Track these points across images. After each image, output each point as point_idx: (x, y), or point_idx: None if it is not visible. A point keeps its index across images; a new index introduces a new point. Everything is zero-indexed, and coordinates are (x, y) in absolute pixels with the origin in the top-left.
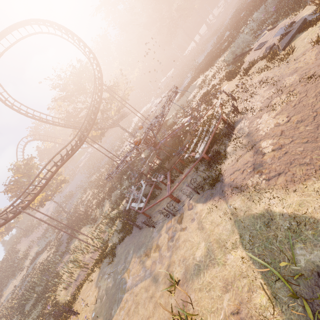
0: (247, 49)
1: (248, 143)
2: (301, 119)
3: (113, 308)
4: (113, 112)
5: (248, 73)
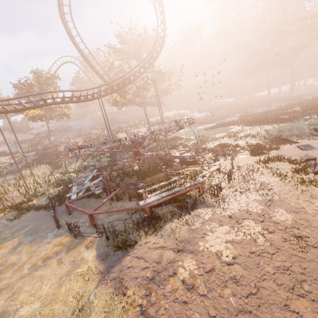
0: (295, 138)
1: (181, 242)
2: (238, 279)
3: None
4: (151, 93)
5: (268, 164)
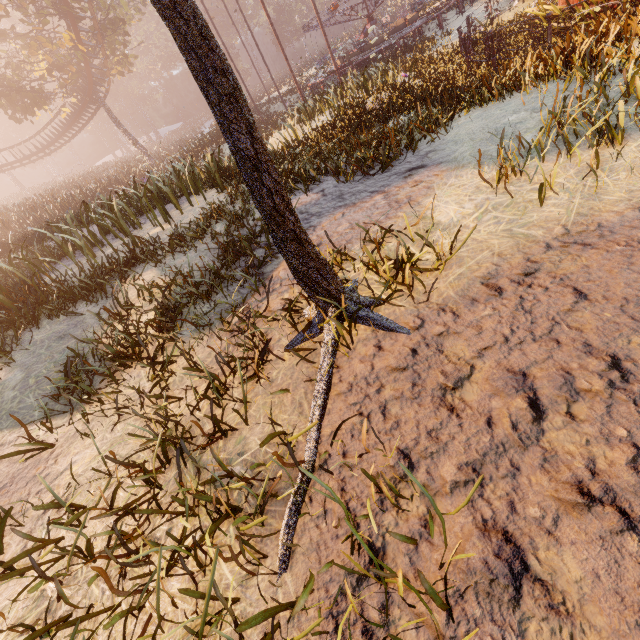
0: None
1: None
2: None
3: None
4: None
5: None
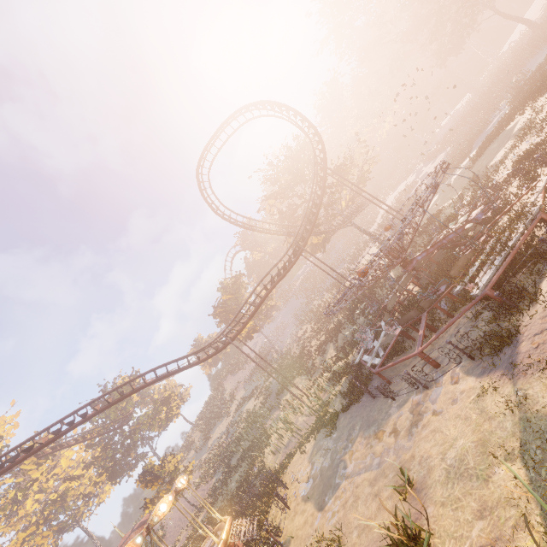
0: None
1: None
2: None
3: (328, 494)
4: (344, 202)
5: None
